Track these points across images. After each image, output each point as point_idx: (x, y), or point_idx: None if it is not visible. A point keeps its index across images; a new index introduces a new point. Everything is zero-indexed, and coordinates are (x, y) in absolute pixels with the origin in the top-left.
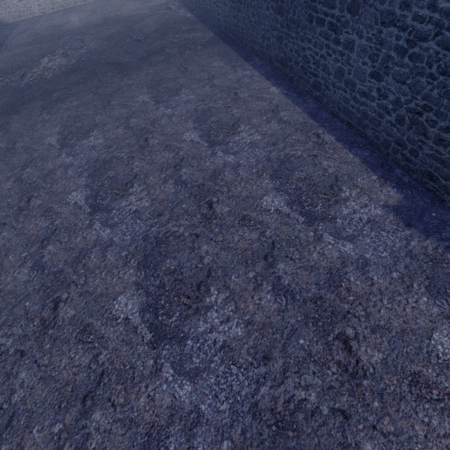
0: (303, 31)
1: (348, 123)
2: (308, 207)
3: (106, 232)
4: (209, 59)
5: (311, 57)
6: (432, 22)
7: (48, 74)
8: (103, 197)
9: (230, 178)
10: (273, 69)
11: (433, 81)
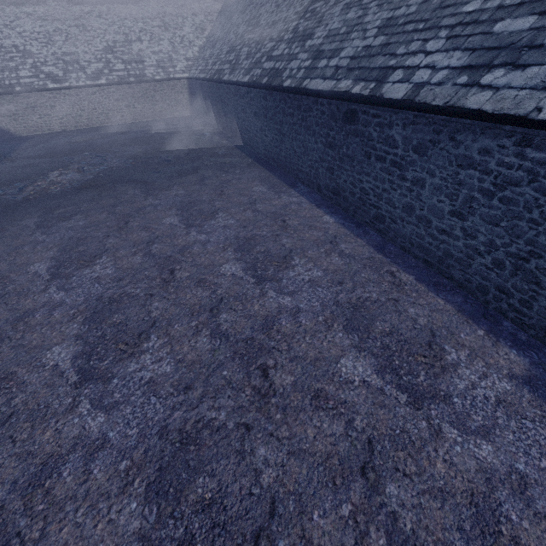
0: (359, 165)
1: (425, 260)
2: (407, 377)
3: (98, 420)
4: (249, 183)
5: (370, 189)
6: (522, 169)
7: (54, 188)
8: (101, 356)
9: (290, 330)
10: (322, 197)
11: (537, 227)
